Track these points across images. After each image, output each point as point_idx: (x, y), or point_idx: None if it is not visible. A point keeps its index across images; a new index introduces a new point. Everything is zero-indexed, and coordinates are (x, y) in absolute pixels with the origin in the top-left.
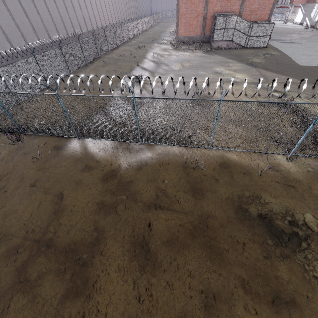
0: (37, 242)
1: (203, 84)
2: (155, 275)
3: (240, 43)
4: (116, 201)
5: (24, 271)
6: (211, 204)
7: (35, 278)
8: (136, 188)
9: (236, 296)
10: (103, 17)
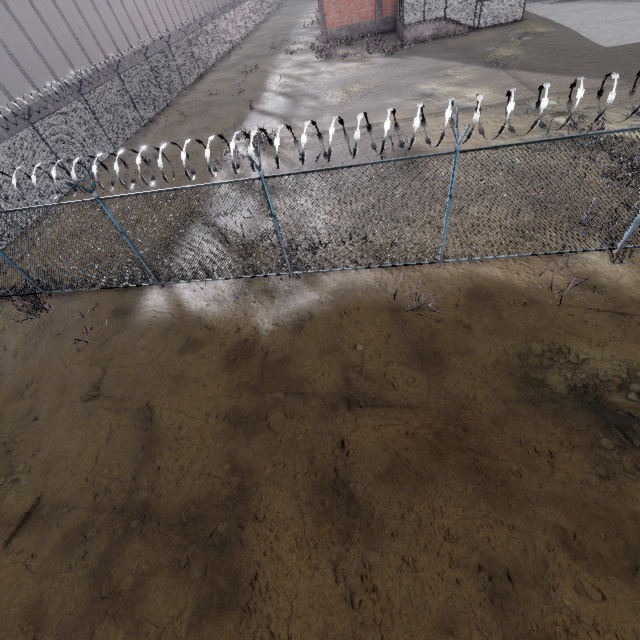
0: (120, 511)
1: (415, 120)
2: (375, 546)
3: (464, 22)
4: (264, 404)
5: (106, 576)
6: (464, 382)
7: (132, 586)
8: (301, 371)
9: (554, 568)
10: (159, 16)
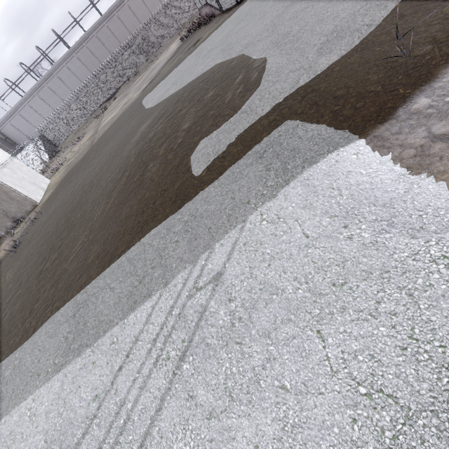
0: None
1: None
2: None
3: (216, 5)
4: None
5: None
6: None
7: None
8: None
9: None
10: None
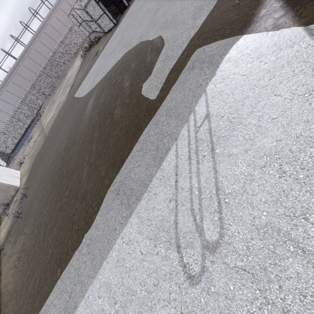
0: None
1: None
2: None
3: (100, 31)
4: None
5: None
6: None
7: None
8: None
9: None
10: None
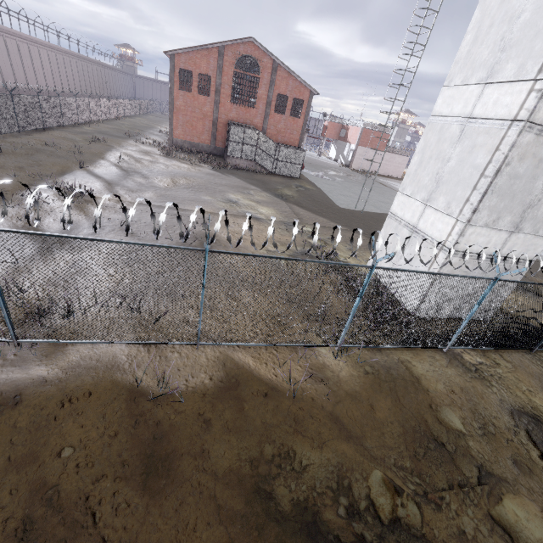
0: None
1: (162, 215)
2: None
3: (266, 167)
4: None
5: None
6: (188, 502)
7: None
8: None
9: None
10: (22, 74)
